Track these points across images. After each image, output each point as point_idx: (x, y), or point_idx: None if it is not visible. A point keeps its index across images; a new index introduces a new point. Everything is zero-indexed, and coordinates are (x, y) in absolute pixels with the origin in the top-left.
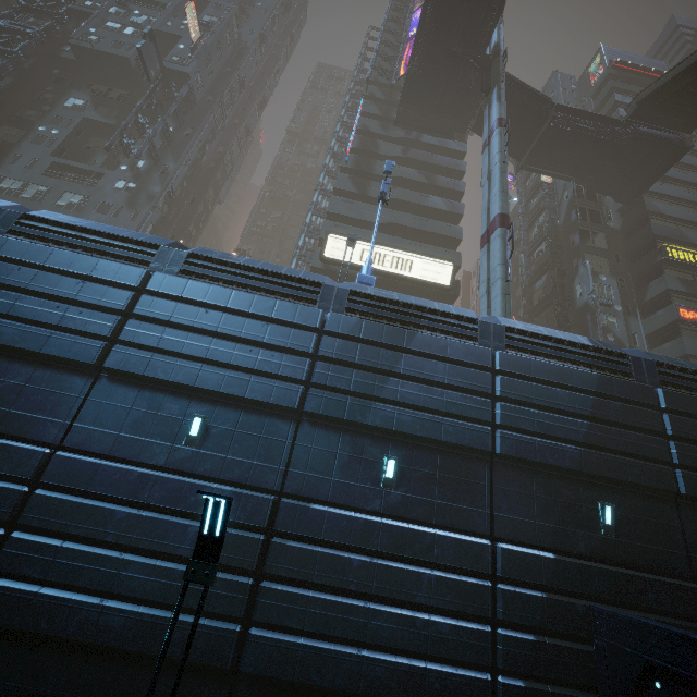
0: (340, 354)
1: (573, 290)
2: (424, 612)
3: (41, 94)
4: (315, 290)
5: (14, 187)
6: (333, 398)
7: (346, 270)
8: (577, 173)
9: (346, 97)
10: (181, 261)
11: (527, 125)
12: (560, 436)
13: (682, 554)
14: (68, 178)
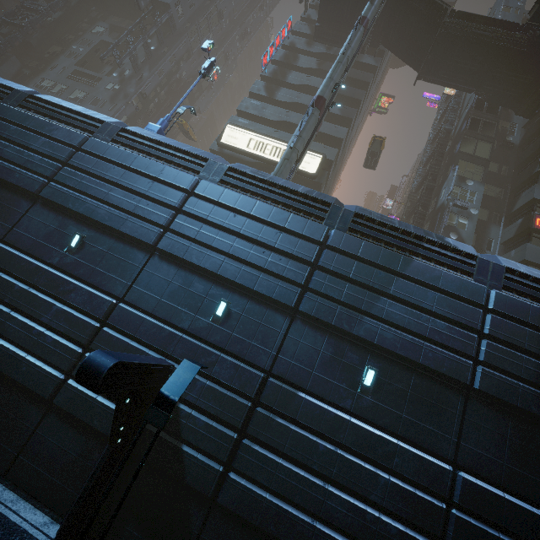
0: (81, 164)
1: (440, 193)
2: (45, 328)
3: (81, 24)
4: (97, 125)
5: (49, 85)
6: (61, 190)
7: (235, 154)
8: (475, 83)
9: None
10: (22, 99)
11: (424, 34)
12: (214, 245)
13: (271, 353)
14: (83, 81)
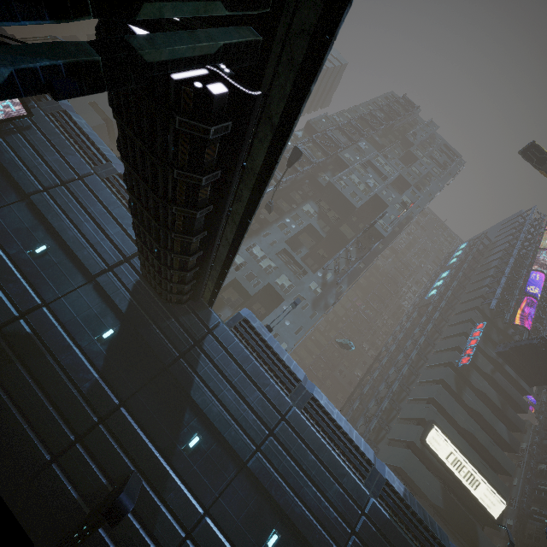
0: None
1: None
2: None
3: (294, 193)
4: None
5: (259, 255)
6: None
7: (434, 459)
8: None
9: (455, 282)
10: None
11: None
12: None
13: None
14: (284, 258)
